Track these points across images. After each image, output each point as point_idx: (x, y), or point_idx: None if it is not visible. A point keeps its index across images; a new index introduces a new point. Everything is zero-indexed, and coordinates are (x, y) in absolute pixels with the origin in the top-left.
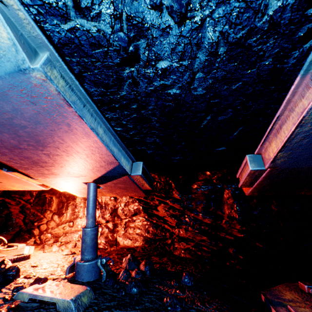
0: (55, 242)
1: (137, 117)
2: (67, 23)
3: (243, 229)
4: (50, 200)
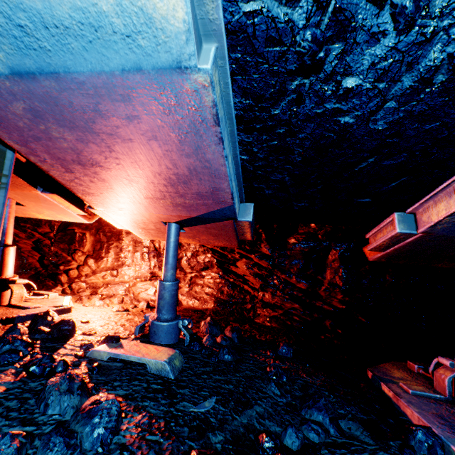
0: (93, 294)
1: (277, 146)
2: (250, 2)
3: (345, 300)
4: (82, 237)
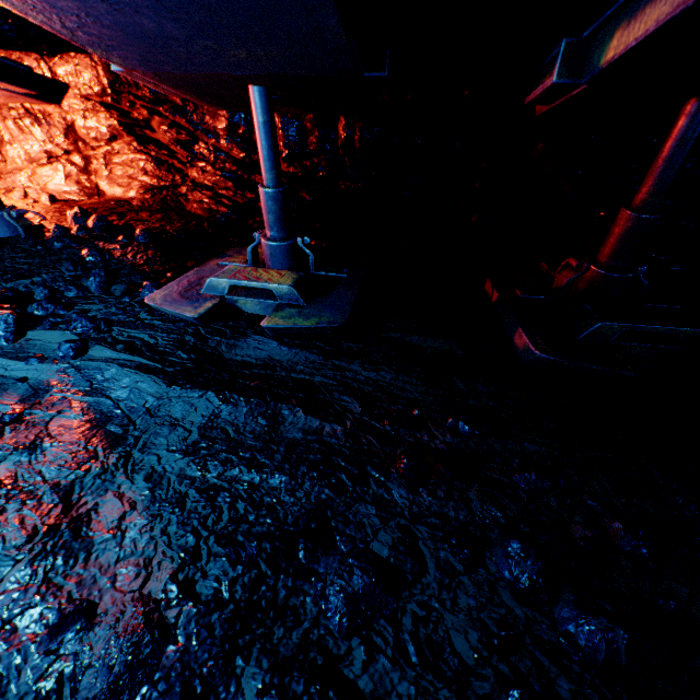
0: None
1: None
2: None
3: (290, 172)
4: None
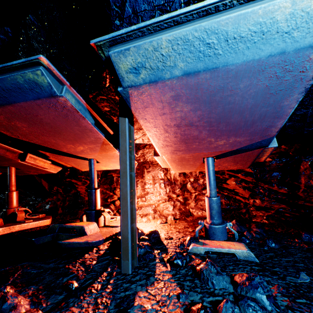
0: None
1: None
2: None
3: None
4: (118, 179)
